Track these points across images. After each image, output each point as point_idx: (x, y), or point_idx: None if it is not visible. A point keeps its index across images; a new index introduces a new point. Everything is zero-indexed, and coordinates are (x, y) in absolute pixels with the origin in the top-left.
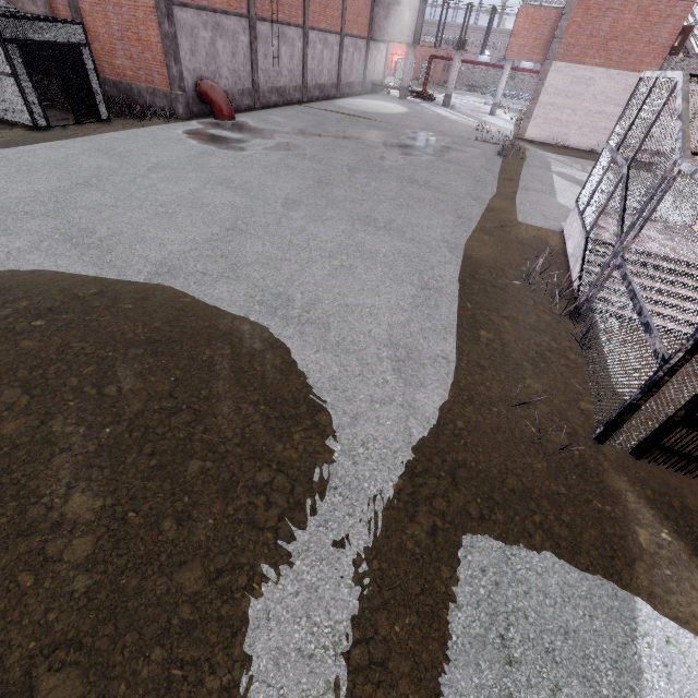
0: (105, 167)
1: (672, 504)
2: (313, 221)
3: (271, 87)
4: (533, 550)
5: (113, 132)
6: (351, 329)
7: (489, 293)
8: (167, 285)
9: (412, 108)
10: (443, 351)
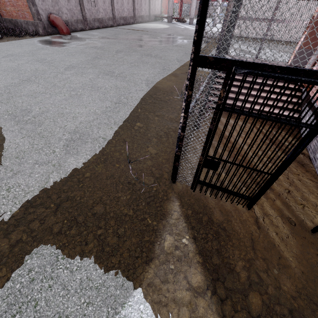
0: None
1: (202, 219)
2: (76, 75)
3: (94, 18)
4: (82, 254)
5: None
6: (54, 125)
7: (155, 104)
8: None
9: (172, 26)
10: (105, 134)
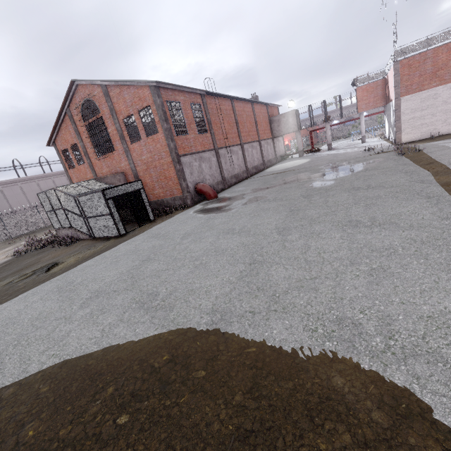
0: (156, 245)
1: None
2: (310, 238)
3: (231, 176)
4: None
5: (157, 225)
6: None
7: None
8: (226, 334)
9: (311, 157)
10: None
